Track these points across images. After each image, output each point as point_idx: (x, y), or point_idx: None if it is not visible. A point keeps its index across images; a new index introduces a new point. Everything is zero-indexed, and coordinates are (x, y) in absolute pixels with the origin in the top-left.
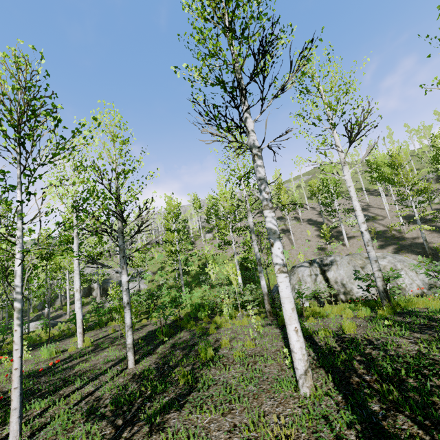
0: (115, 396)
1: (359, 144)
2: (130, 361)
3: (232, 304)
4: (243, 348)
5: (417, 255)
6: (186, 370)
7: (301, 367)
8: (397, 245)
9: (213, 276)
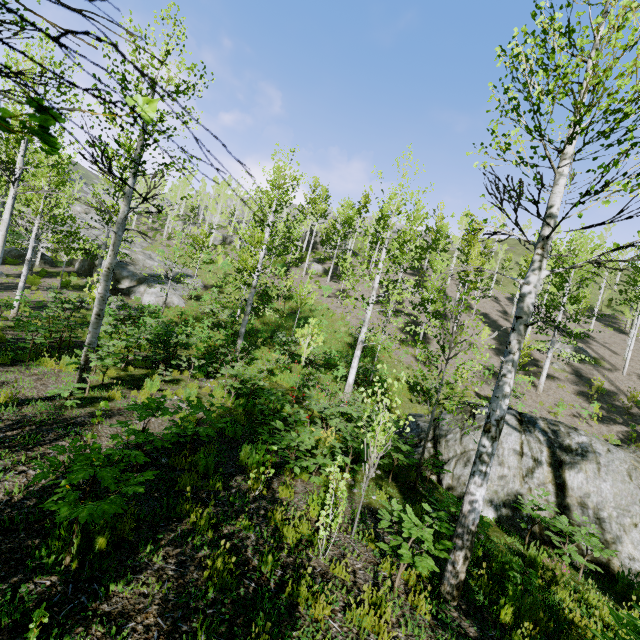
0: None
1: None
2: None
3: (330, 447)
4: None
5: None
6: None
7: None
8: (630, 429)
9: (306, 351)
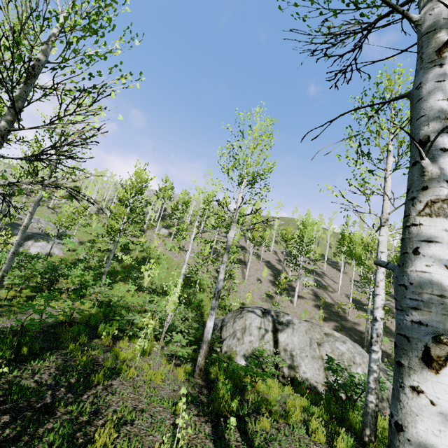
0: None
1: None
2: None
3: (154, 328)
4: None
5: (354, 342)
6: None
7: None
8: (339, 324)
9: (147, 279)
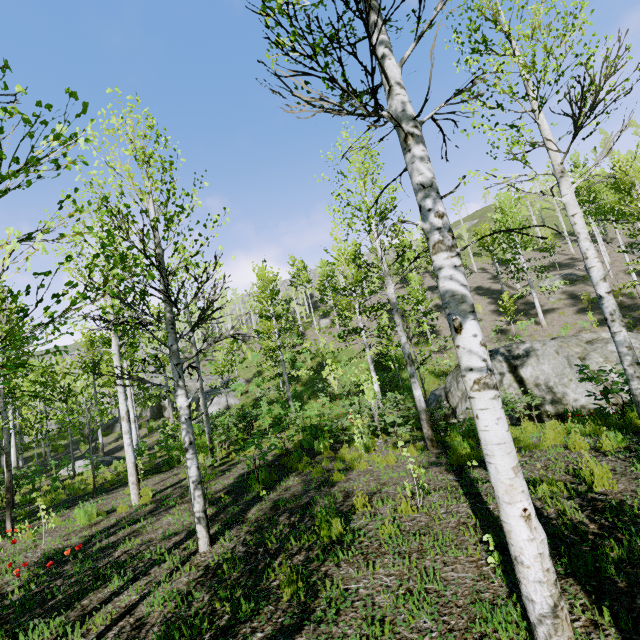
0: (169, 620)
1: (591, 133)
2: (201, 541)
3: (367, 426)
4: (394, 515)
5: None
6: (295, 562)
7: (542, 598)
8: (629, 319)
9: (334, 383)
